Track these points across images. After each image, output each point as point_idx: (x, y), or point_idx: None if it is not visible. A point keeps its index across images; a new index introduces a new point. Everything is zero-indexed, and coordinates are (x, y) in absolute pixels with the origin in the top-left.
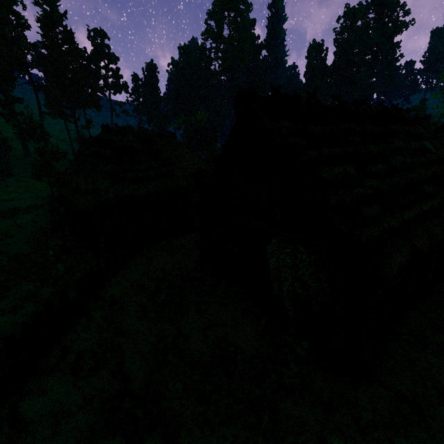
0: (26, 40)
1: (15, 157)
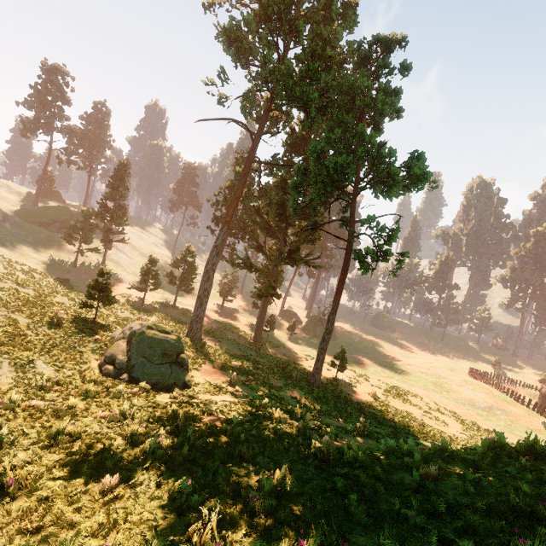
0: None
1: None
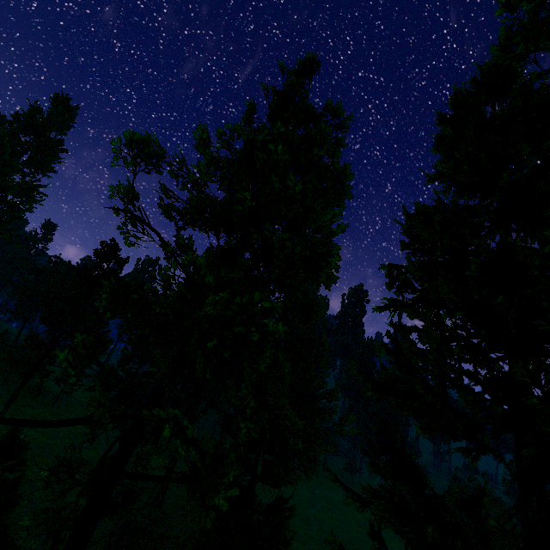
0: None
1: None
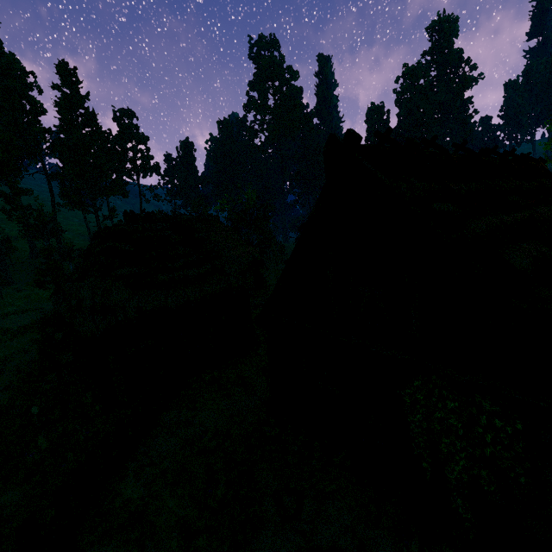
0: (40, 125)
1: (19, 260)
